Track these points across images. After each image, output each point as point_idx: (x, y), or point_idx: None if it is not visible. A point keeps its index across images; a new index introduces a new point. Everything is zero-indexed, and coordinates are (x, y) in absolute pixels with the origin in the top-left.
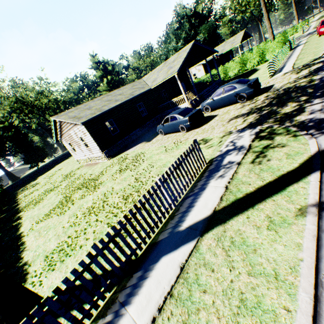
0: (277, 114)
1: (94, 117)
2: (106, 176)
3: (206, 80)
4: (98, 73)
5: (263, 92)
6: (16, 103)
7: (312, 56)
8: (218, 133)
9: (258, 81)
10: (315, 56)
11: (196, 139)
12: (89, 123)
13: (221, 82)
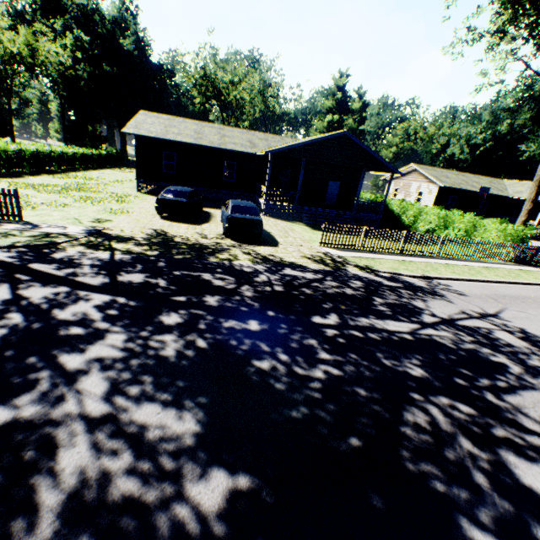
0: (115, 242)
1: (143, 136)
2: (83, 194)
3: (392, 208)
4: (330, 103)
5: (245, 242)
6: (203, 78)
7: (397, 267)
8: (115, 225)
9: (260, 226)
10: (391, 268)
11: (16, 190)
12: (144, 139)
13: (378, 223)
